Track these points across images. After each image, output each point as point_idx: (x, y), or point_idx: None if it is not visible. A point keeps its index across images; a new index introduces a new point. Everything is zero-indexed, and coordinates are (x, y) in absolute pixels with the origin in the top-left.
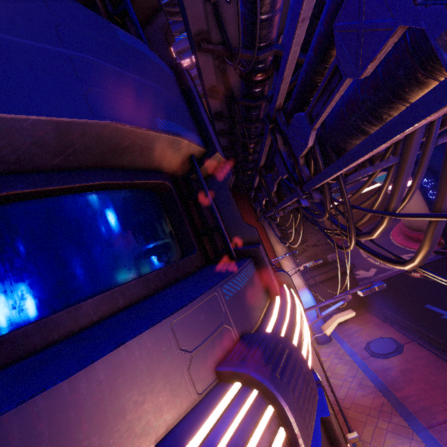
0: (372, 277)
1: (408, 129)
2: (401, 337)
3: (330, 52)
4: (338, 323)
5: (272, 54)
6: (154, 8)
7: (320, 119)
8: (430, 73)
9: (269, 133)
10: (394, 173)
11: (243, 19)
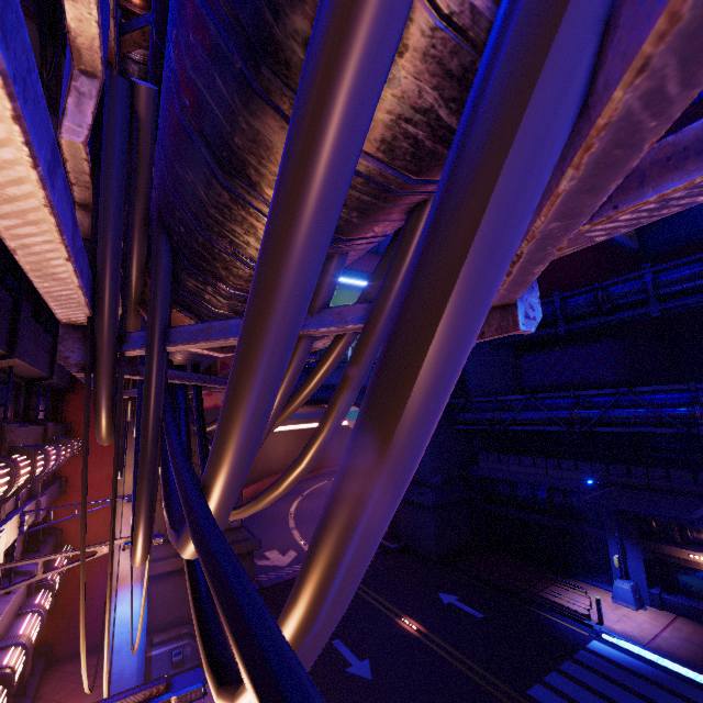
0: (285, 568)
1: None
2: None
3: None
4: None
5: None
6: None
7: None
8: None
9: None
10: (298, 369)
11: None
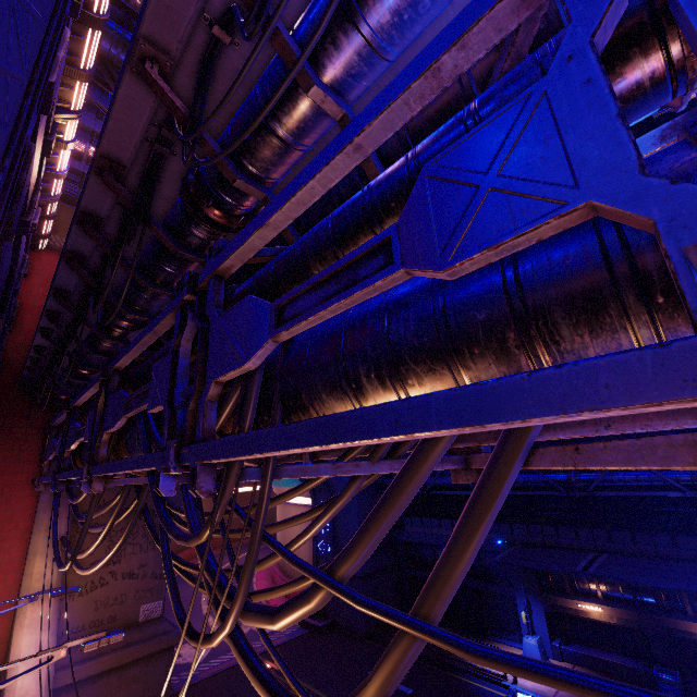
0: (201, 664)
1: (545, 417)
2: None
3: (361, 236)
4: None
5: (257, 196)
6: None
7: (303, 324)
8: (529, 342)
9: (176, 309)
10: (356, 492)
11: (248, 105)
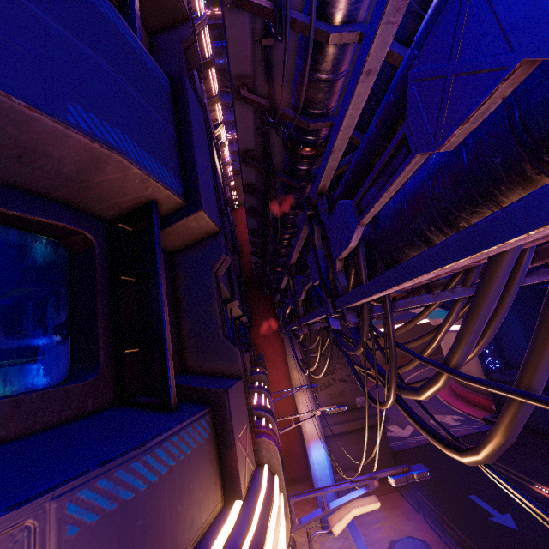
0: (408, 438)
1: (517, 238)
2: (437, 542)
3: (398, 127)
4: (354, 516)
5: (326, 127)
6: (179, 15)
7: (372, 210)
8: (546, 166)
9: (306, 221)
10: (460, 311)
11: (297, 73)
